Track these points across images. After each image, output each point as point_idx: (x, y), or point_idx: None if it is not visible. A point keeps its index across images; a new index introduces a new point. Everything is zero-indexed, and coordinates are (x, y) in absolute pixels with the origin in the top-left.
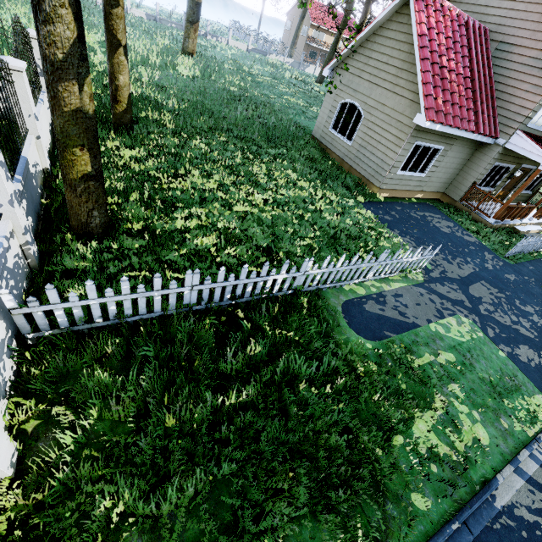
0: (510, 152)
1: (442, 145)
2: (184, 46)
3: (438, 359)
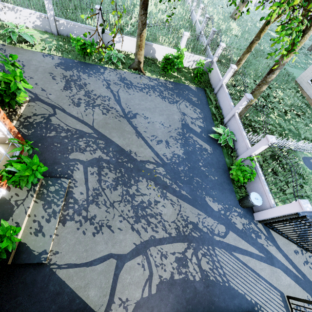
0: None
1: None
2: (233, 14)
3: None
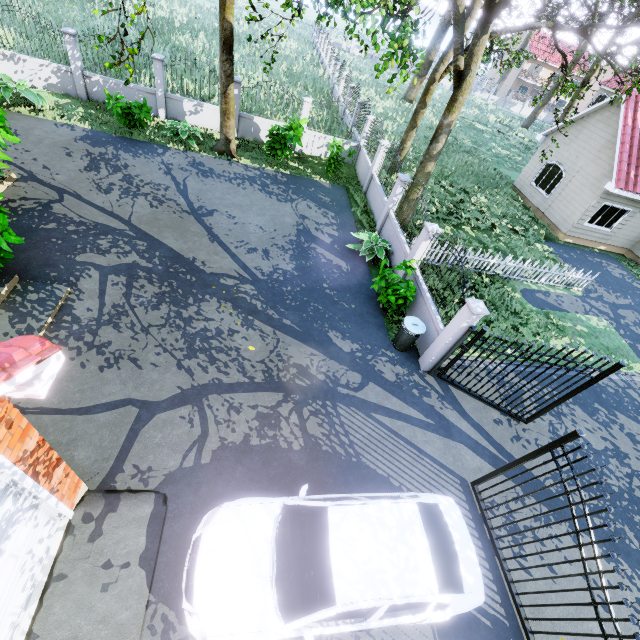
0: None
1: (630, 207)
2: (407, 94)
3: (575, 327)
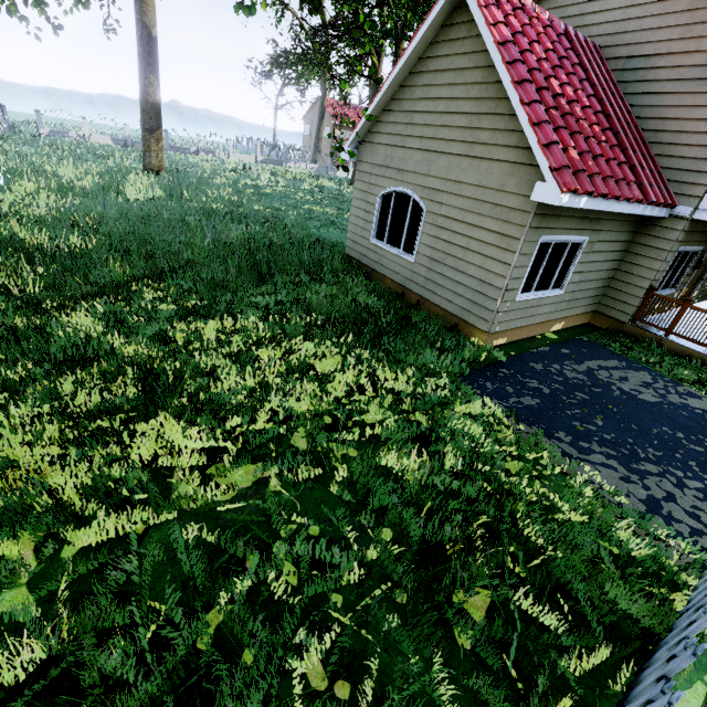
0: (698, 225)
1: (585, 234)
2: (144, 162)
3: None
